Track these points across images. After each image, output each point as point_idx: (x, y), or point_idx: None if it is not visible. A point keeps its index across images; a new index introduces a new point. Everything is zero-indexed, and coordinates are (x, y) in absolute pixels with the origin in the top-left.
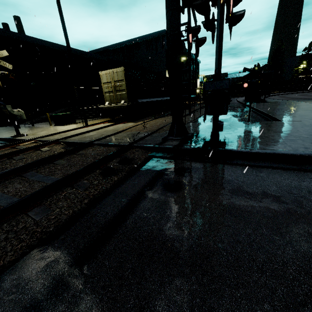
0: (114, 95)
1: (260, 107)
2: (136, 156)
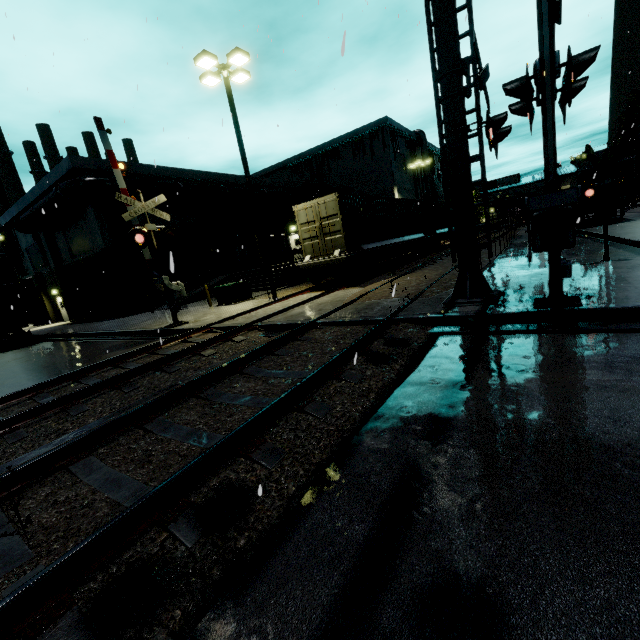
0: (320, 242)
1: (619, 232)
2: (409, 335)
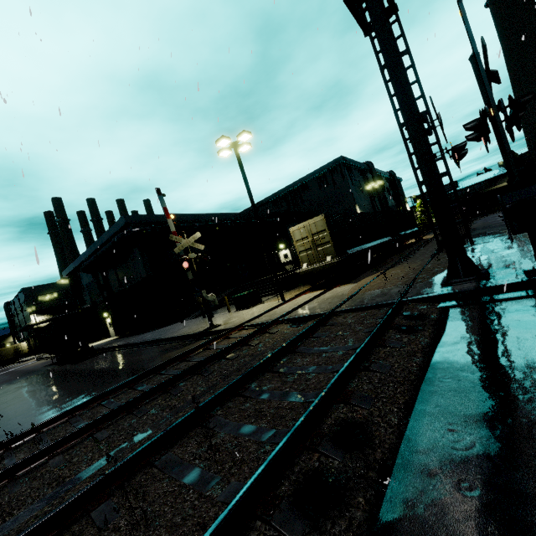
0: (313, 252)
1: None
2: (422, 310)
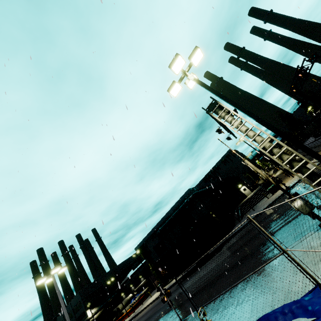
0: None
1: None
2: None
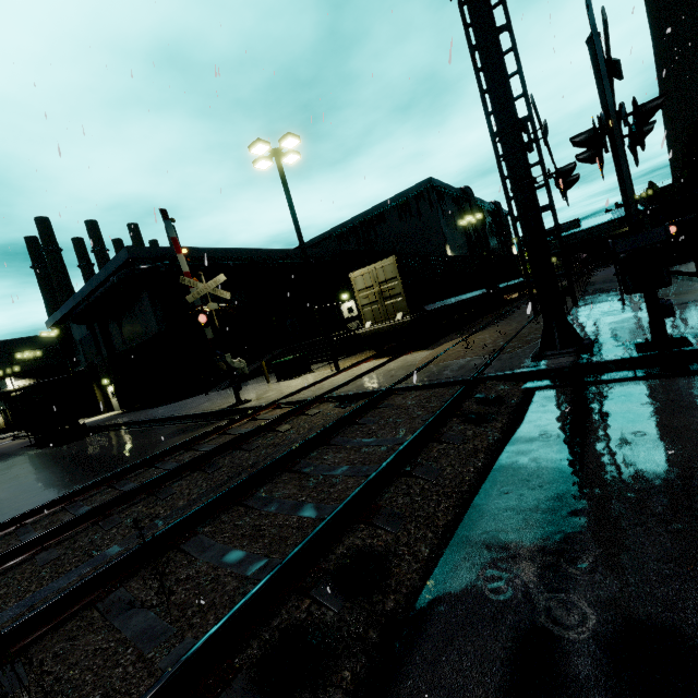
0: (380, 307)
1: None
2: (501, 392)
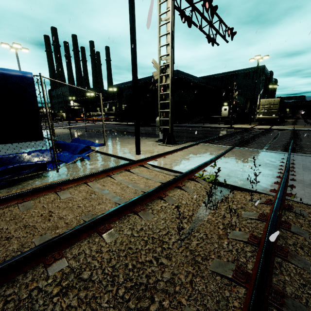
0: (267, 111)
1: None
2: None
